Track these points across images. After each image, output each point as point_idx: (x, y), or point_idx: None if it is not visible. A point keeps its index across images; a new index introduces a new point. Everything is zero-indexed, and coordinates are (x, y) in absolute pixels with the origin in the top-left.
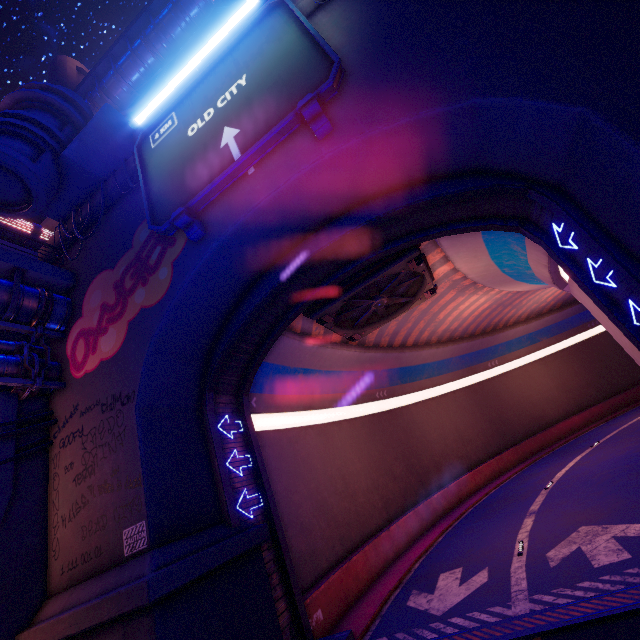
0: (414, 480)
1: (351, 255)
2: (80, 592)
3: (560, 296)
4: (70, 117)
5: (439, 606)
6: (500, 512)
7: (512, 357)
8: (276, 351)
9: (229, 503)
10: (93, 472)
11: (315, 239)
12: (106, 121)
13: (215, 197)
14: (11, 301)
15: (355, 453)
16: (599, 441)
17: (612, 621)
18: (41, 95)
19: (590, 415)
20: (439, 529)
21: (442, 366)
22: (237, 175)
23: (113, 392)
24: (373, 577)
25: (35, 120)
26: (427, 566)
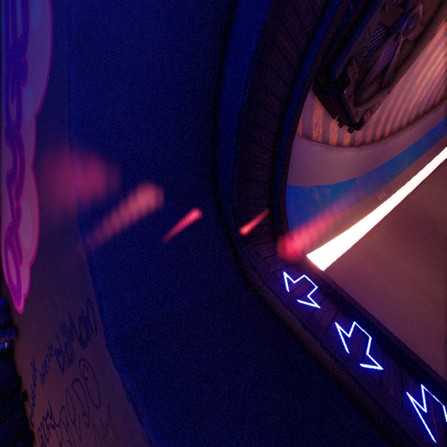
0: None
1: None
2: None
3: None
4: None
5: None
6: None
7: None
8: (290, 163)
9: None
10: None
11: None
12: None
13: None
14: None
15: (407, 261)
16: None
17: None
18: None
19: None
20: None
21: (415, 150)
22: None
23: (59, 320)
24: None
25: None
26: None
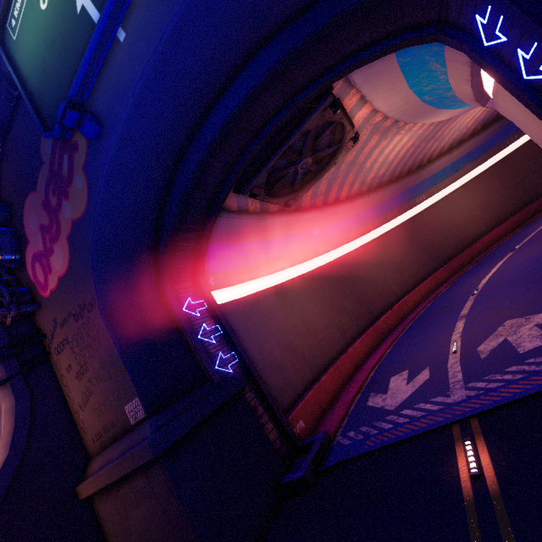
0: (363, 311)
1: (263, 117)
2: (109, 453)
3: (480, 118)
4: None
5: (392, 403)
6: (436, 321)
7: (437, 189)
8: (219, 233)
9: (208, 367)
10: (87, 369)
11: (219, 107)
12: None
13: (94, 80)
14: None
15: (310, 301)
16: (518, 245)
17: (539, 396)
18: None
19: (509, 225)
20: (387, 343)
21: (375, 212)
22: (106, 45)
23: (78, 303)
24: (340, 388)
25: None
26: (380, 373)
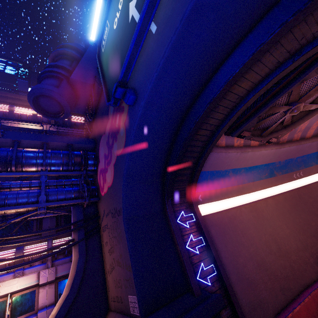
0: None
1: (262, 73)
2: None
3: None
4: (74, 57)
5: None
6: None
7: None
8: (209, 163)
9: (191, 278)
10: (113, 251)
11: (223, 70)
12: (92, 51)
13: (134, 65)
14: (69, 161)
15: (282, 221)
16: None
17: None
18: (59, 51)
19: None
20: None
21: None
22: (142, 37)
23: (114, 207)
24: None
25: (57, 65)
26: None
